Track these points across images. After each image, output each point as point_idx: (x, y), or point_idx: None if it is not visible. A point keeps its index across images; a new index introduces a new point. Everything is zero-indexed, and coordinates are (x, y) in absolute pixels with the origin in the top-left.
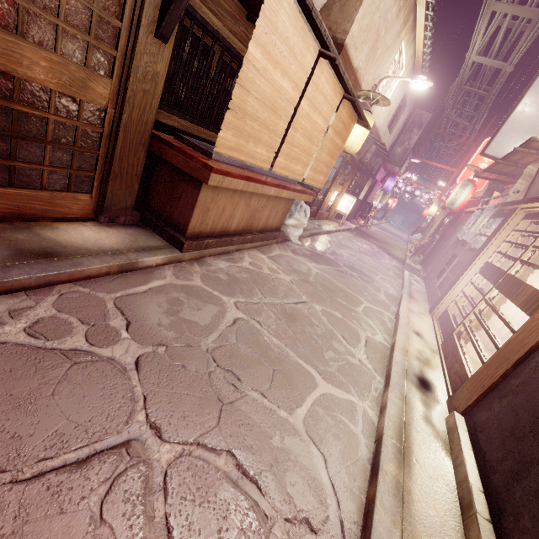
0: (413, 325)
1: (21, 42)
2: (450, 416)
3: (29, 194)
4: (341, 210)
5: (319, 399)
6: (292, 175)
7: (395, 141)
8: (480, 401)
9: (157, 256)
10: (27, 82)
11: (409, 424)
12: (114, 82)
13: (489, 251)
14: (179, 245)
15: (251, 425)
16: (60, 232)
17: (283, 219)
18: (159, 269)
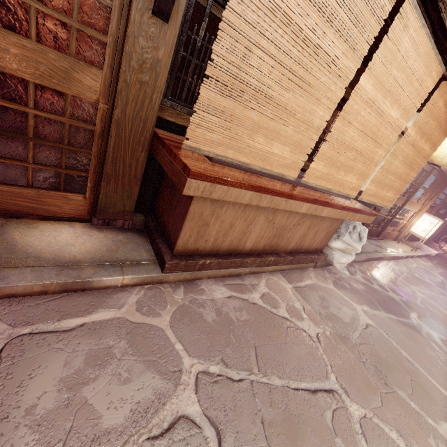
0: None
1: None
2: None
3: (13, 191)
4: (417, 232)
5: None
6: (339, 188)
7: None
8: None
9: (122, 275)
10: (0, 72)
11: None
12: (105, 73)
13: None
14: (162, 263)
15: None
16: (33, 231)
17: (326, 239)
18: (124, 292)
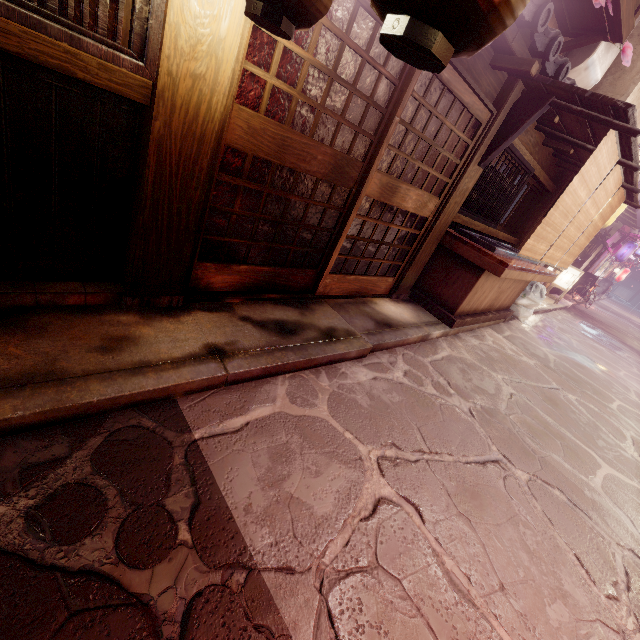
0: None
1: (411, 188)
2: None
3: (370, 279)
4: (560, 284)
5: (608, 477)
6: (551, 262)
7: None
8: None
9: (439, 330)
10: (401, 209)
11: None
12: (440, 199)
13: None
14: (449, 322)
15: (564, 477)
16: (380, 306)
17: (515, 298)
18: (438, 342)
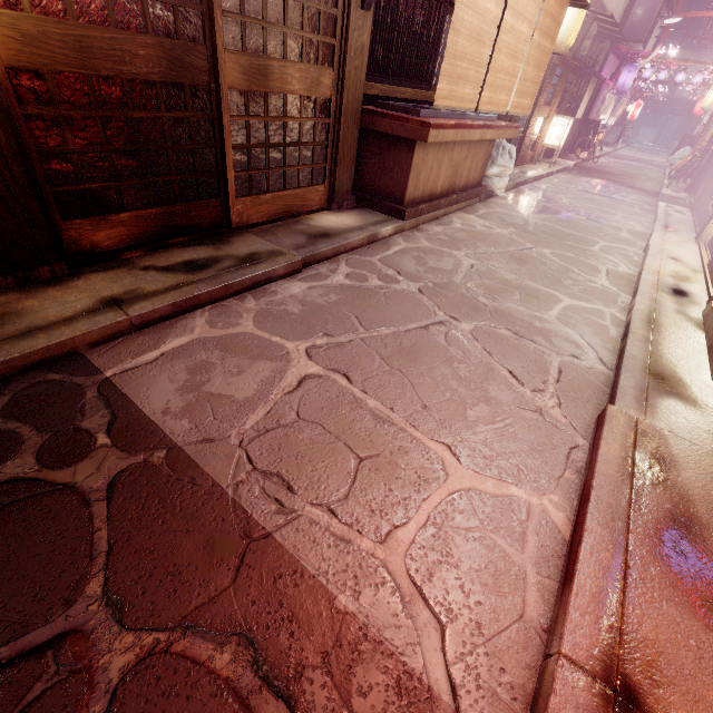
0: (668, 253)
1: (286, 64)
2: (707, 307)
3: (293, 194)
4: (551, 142)
5: (566, 307)
6: (496, 109)
7: None
8: None
9: (388, 227)
10: (289, 96)
11: (659, 314)
12: (334, 70)
13: None
14: (401, 215)
15: (515, 318)
16: (316, 221)
17: (484, 170)
18: (392, 239)
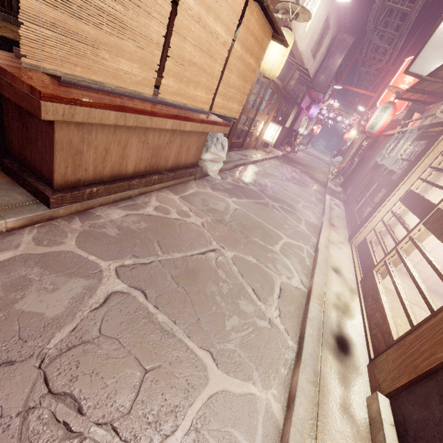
0: (331, 260)
1: None
2: (373, 398)
3: None
4: (267, 139)
5: (205, 407)
6: (193, 103)
7: (319, 67)
8: (411, 386)
9: (3, 219)
10: None
11: (322, 428)
12: None
13: (412, 178)
14: (45, 200)
15: None
16: None
17: (199, 154)
18: (13, 235)
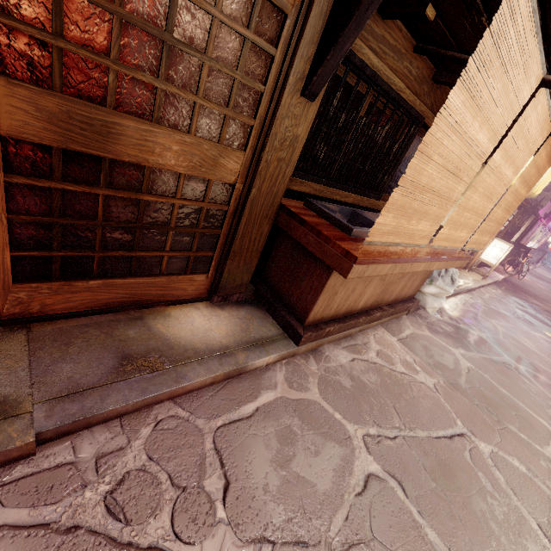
0: None
1: (155, 129)
2: None
3: (147, 282)
4: (488, 259)
5: None
6: (452, 244)
7: None
8: None
9: (269, 355)
10: (157, 169)
11: None
12: (247, 154)
13: None
14: (296, 337)
15: None
16: (171, 321)
17: (420, 285)
18: (269, 371)
